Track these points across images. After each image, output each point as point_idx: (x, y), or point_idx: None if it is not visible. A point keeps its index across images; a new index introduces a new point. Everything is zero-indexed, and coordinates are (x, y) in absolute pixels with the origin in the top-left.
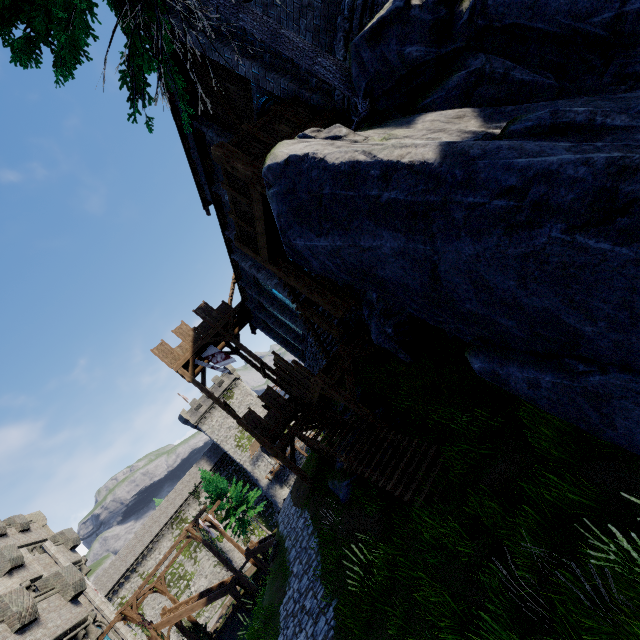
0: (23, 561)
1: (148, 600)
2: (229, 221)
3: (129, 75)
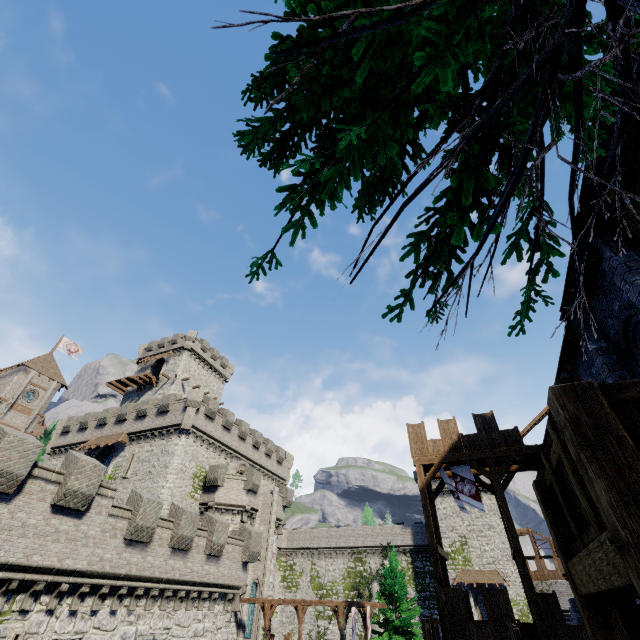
0: (257, 490)
1: (304, 588)
2: (579, 363)
3: (428, 237)
